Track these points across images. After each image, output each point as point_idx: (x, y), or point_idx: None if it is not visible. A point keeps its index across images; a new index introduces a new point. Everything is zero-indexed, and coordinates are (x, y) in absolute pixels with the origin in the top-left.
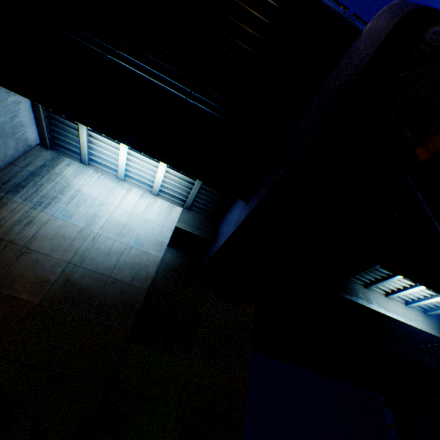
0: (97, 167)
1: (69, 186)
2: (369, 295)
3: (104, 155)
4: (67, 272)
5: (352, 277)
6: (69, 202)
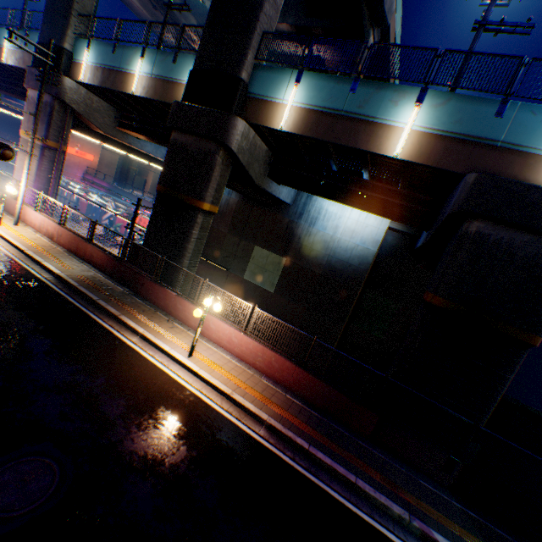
0: None
1: (321, 208)
2: None
3: None
4: (328, 260)
5: None
6: (323, 220)
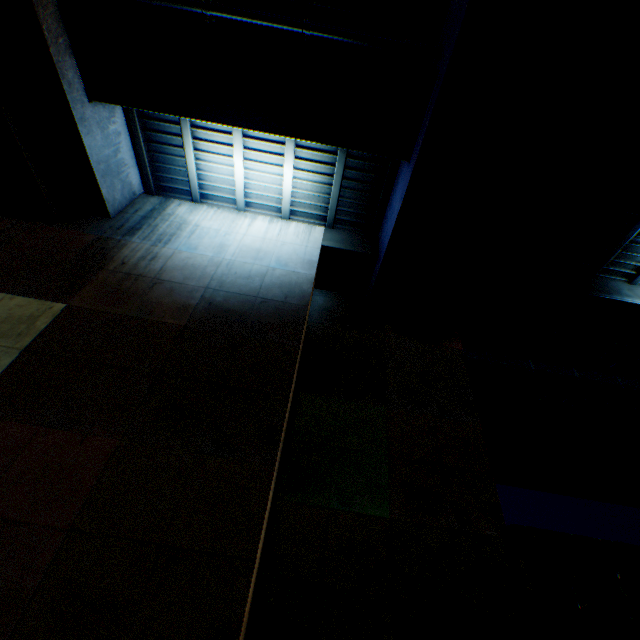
0: (210, 204)
1: (185, 223)
2: None
3: (216, 184)
4: (208, 297)
5: (602, 274)
6: (190, 237)
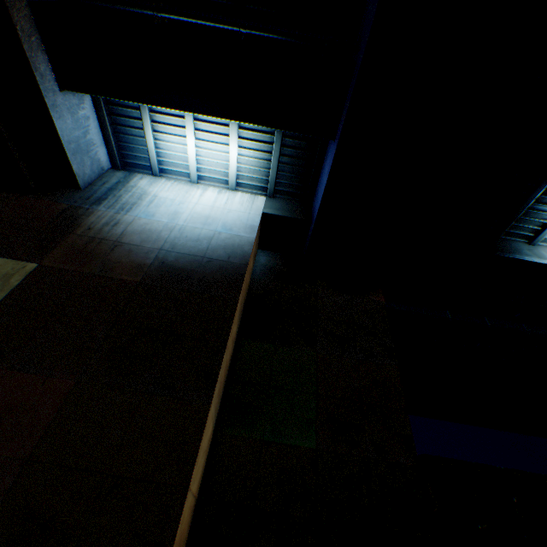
0: (168, 177)
1: (145, 194)
2: (540, 252)
3: (172, 160)
4: (161, 257)
5: (506, 236)
6: (149, 205)
